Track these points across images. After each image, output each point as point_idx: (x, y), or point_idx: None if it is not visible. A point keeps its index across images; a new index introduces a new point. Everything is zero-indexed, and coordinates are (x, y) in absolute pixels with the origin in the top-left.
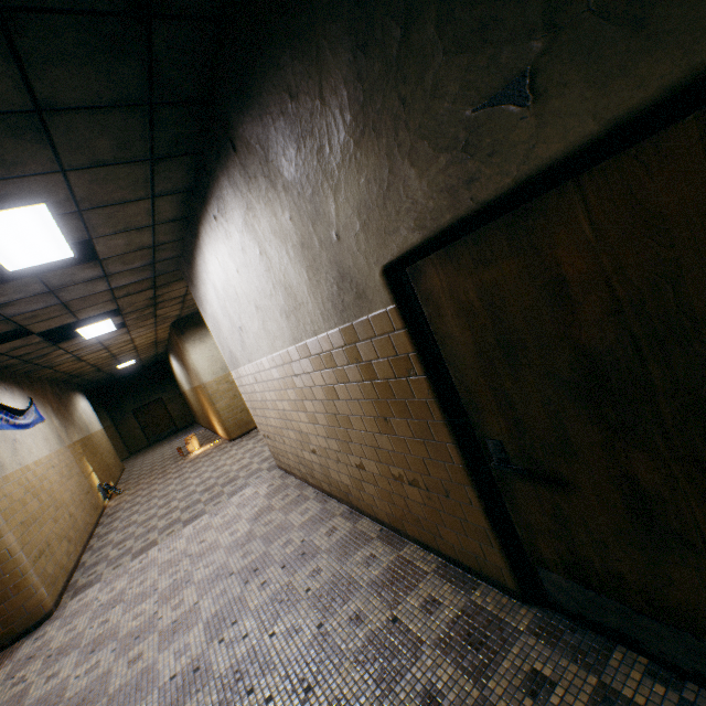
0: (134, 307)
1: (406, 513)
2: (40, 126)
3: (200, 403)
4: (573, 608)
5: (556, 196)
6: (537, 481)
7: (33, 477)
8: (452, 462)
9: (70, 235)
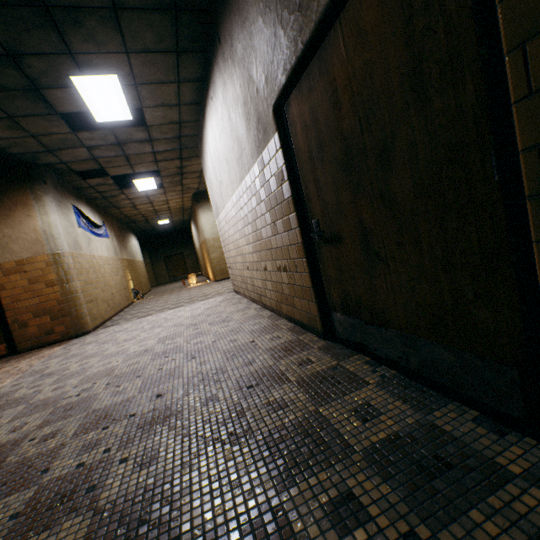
0: (168, 172)
1: (282, 296)
2: (115, 19)
3: (203, 256)
4: (345, 336)
5: (333, 33)
6: (331, 243)
7: (96, 262)
8: (298, 242)
9: (130, 102)
